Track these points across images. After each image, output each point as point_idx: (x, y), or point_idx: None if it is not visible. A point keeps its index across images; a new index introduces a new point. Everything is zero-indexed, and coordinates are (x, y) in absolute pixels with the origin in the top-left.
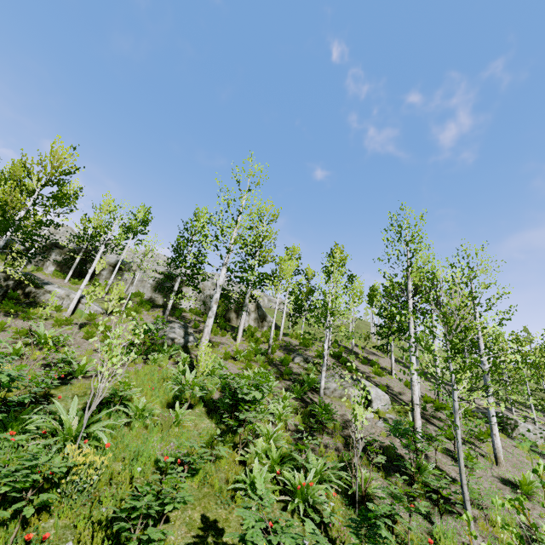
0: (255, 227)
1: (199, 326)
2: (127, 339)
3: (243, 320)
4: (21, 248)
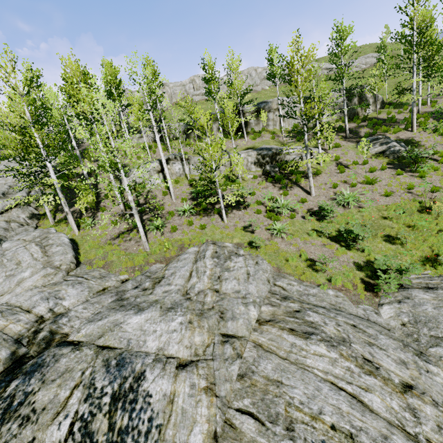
0: (417, 18)
1: (376, 132)
2: (384, 163)
3: (415, 114)
4: (180, 130)
